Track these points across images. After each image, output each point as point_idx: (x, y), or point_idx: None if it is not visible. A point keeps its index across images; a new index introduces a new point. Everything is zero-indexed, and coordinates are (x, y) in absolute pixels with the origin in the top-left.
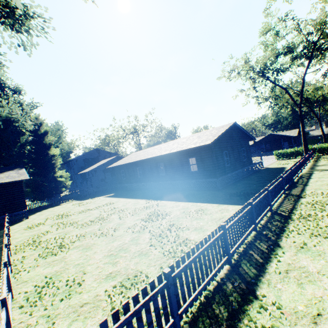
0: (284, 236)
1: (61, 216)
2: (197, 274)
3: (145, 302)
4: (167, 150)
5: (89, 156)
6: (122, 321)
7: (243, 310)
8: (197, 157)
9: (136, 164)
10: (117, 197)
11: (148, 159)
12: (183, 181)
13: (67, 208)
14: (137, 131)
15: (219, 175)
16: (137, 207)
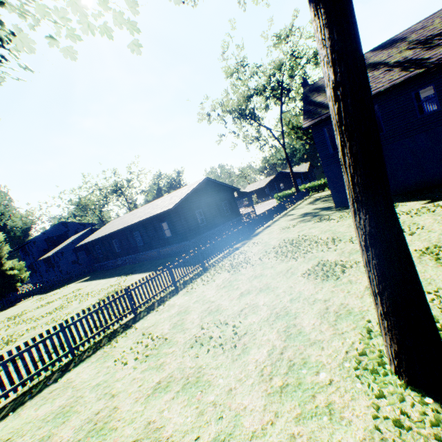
0: (187, 286)
1: (15, 316)
2: (95, 323)
3: (42, 340)
4: (139, 218)
5: (53, 233)
6: (24, 350)
7: (117, 335)
8: (168, 221)
9: (111, 237)
10: (90, 280)
11: (120, 229)
12: (161, 248)
13: (25, 307)
14: (121, 189)
15: (192, 236)
16: (104, 287)
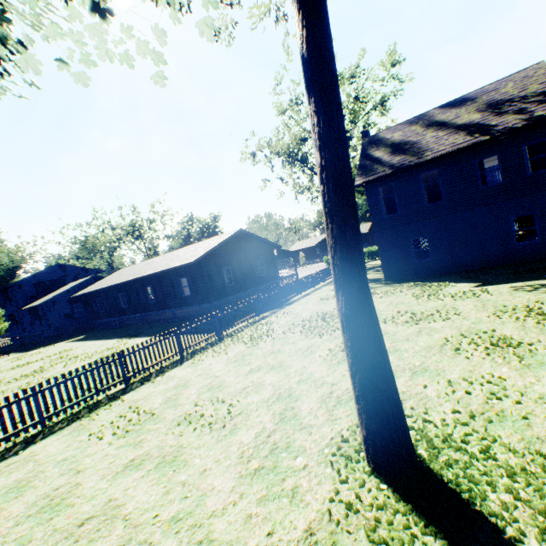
0: (194, 357)
1: None
2: (76, 391)
3: (7, 405)
4: (154, 269)
5: (45, 276)
6: None
7: (100, 407)
8: (188, 277)
9: (118, 289)
10: (85, 340)
11: (129, 281)
12: (177, 309)
13: None
14: (139, 231)
15: (215, 298)
16: (99, 350)
